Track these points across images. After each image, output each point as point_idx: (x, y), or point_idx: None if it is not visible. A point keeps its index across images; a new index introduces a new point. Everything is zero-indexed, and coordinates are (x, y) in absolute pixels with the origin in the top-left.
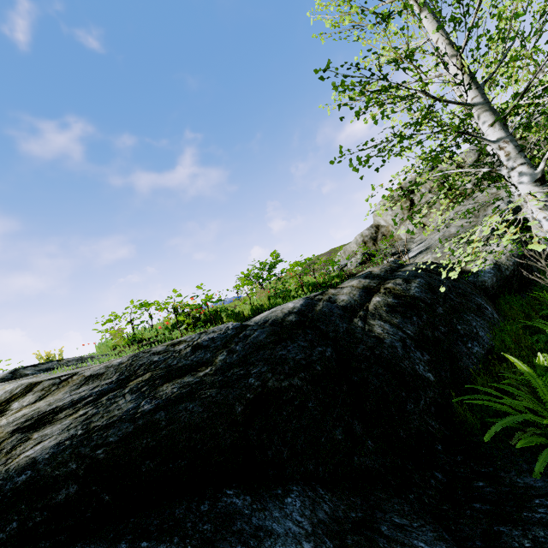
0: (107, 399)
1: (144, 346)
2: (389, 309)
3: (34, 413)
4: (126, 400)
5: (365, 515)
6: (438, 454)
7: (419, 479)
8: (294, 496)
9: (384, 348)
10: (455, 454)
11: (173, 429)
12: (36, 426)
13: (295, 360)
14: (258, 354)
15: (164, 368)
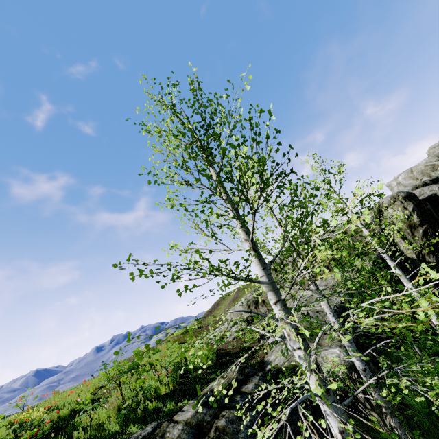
0: None
1: None
2: None
3: None
4: None
5: None
6: None
7: None
8: None
9: None
10: None
11: None
12: None
13: None
14: None
15: None
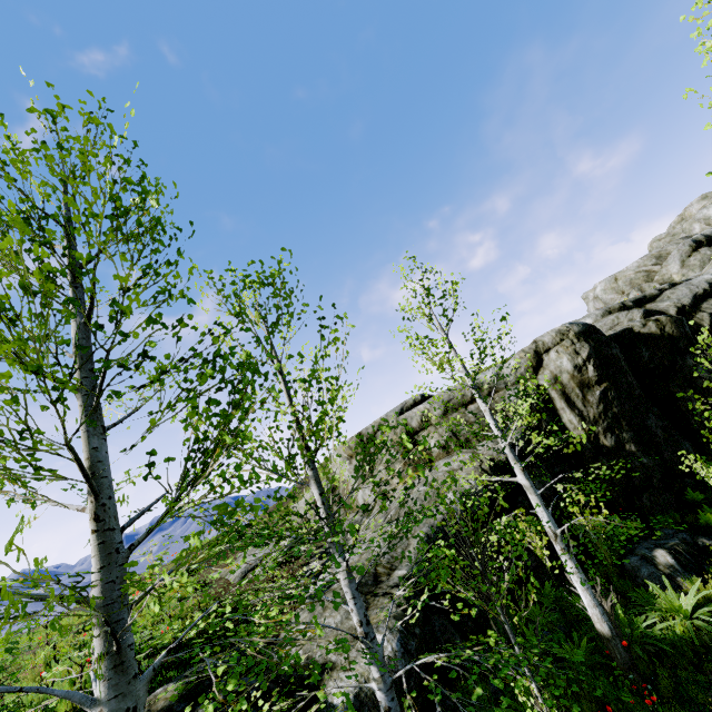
0: None
1: None
2: None
3: None
4: None
5: None
6: None
7: None
8: None
9: None
10: None
11: None
12: None
13: None
14: None
15: None
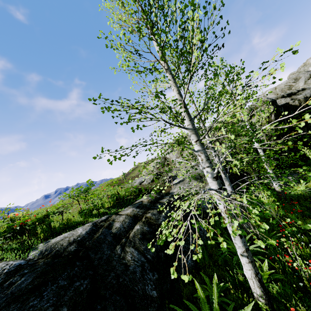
0: None
1: None
2: (142, 236)
3: None
4: None
5: None
6: None
7: None
8: None
9: (126, 275)
10: None
11: None
12: None
13: None
14: (7, 310)
15: None
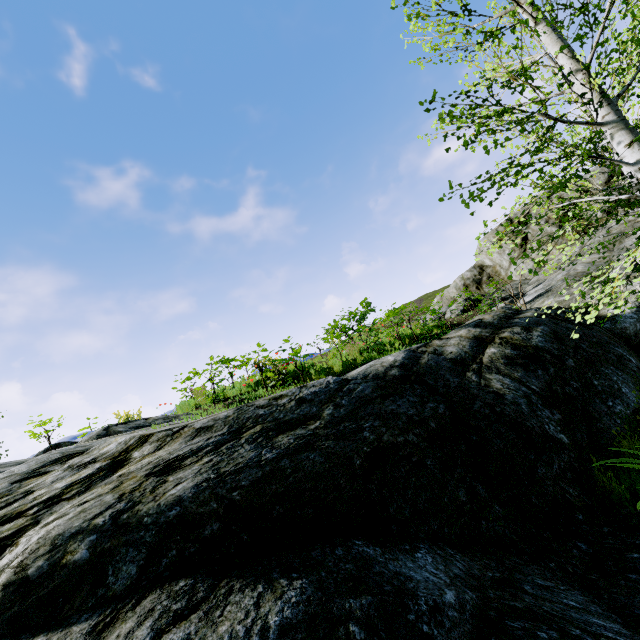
0: (226, 448)
1: (230, 404)
2: (507, 361)
3: (159, 460)
4: (245, 449)
5: (503, 575)
6: (580, 524)
7: (559, 548)
8: (424, 552)
9: (505, 404)
10: (601, 525)
11: (298, 477)
12: (167, 471)
13: (408, 416)
14: (366, 409)
15: (272, 421)
